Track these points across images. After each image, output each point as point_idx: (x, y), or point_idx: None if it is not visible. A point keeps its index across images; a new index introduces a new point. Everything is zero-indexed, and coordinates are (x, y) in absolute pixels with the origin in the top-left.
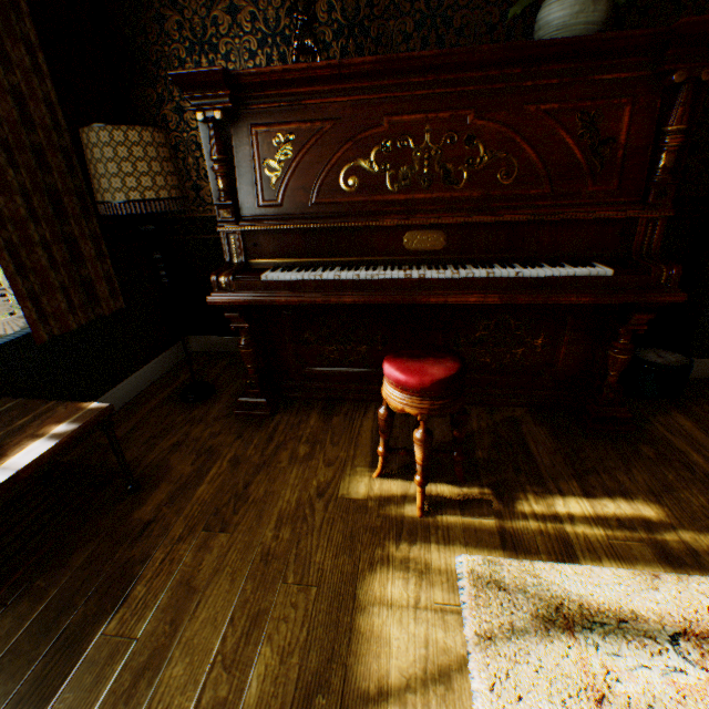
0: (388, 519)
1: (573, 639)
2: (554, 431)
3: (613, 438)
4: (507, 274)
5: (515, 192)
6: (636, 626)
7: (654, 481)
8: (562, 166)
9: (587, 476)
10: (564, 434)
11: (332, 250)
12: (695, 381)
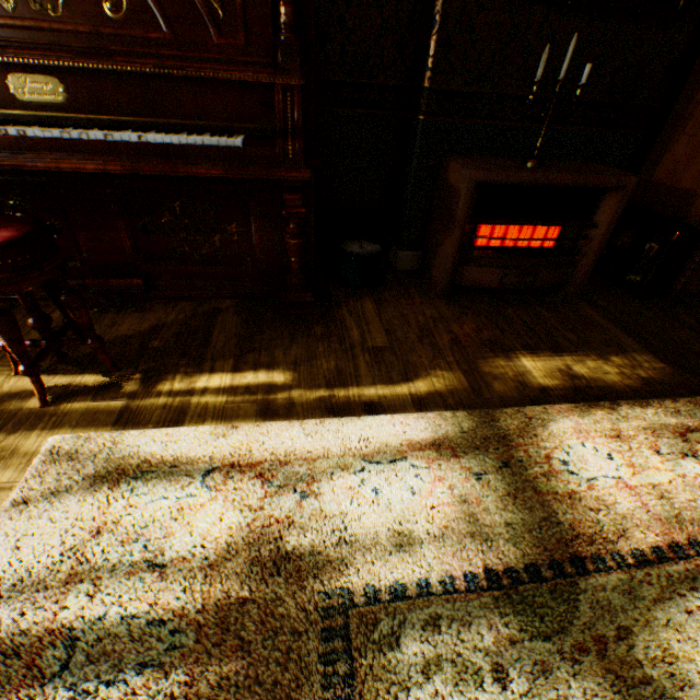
0: (0, 414)
1: (116, 489)
2: (249, 319)
3: (298, 321)
4: (130, 138)
5: (133, 33)
6: (186, 469)
7: (305, 354)
8: (180, 5)
9: (249, 355)
10: (256, 321)
11: None
12: (404, 273)
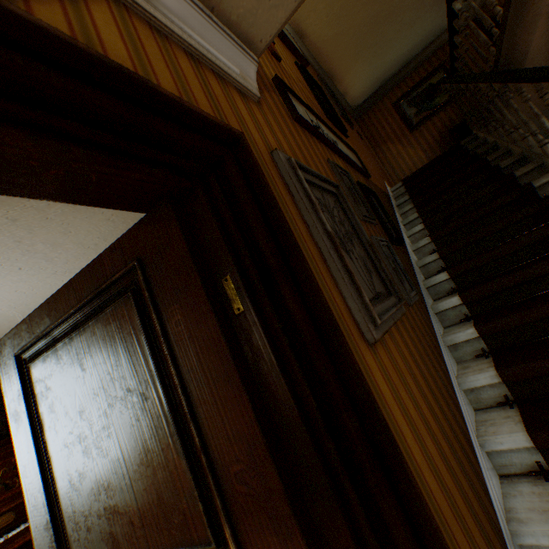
0: None
1: None
2: None
3: None
4: None
5: None
6: None
7: None
8: None
9: None
10: None
11: None
12: None
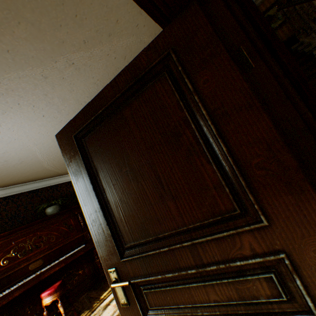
0: None
1: (110, 305)
2: (96, 288)
3: None
4: (64, 257)
5: (57, 241)
6: None
7: None
8: (65, 232)
9: (106, 288)
10: (98, 287)
11: (2, 286)
12: None
